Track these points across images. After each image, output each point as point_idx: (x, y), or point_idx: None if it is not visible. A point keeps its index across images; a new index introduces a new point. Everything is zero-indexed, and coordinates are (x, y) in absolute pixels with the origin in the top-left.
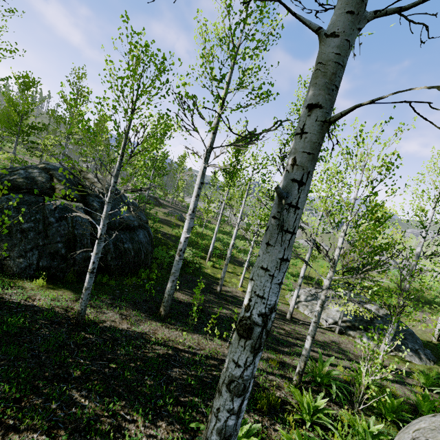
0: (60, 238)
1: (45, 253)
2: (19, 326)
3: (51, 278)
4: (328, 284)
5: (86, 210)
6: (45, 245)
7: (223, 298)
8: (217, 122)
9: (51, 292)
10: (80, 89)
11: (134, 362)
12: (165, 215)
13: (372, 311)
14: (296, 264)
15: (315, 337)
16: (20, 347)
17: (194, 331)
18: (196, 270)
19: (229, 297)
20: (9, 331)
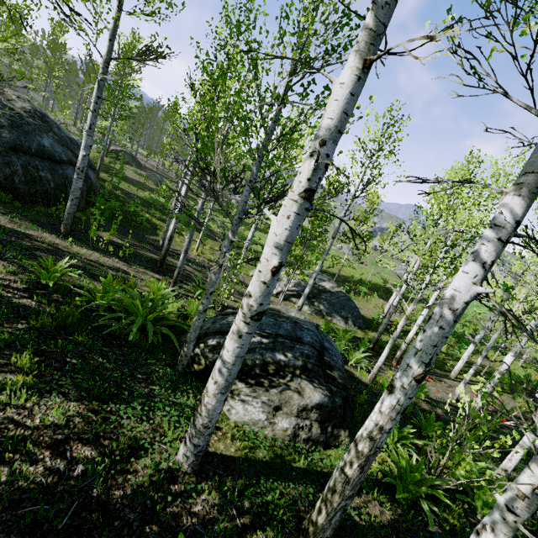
0: None
1: None
2: None
3: None
4: (201, 206)
5: None
6: None
7: None
8: (114, 27)
9: None
10: None
11: (1, 240)
12: (140, 177)
13: (326, 288)
14: None
15: None
16: None
17: (95, 250)
18: (150, 229)
19: (174, 253)
20: None
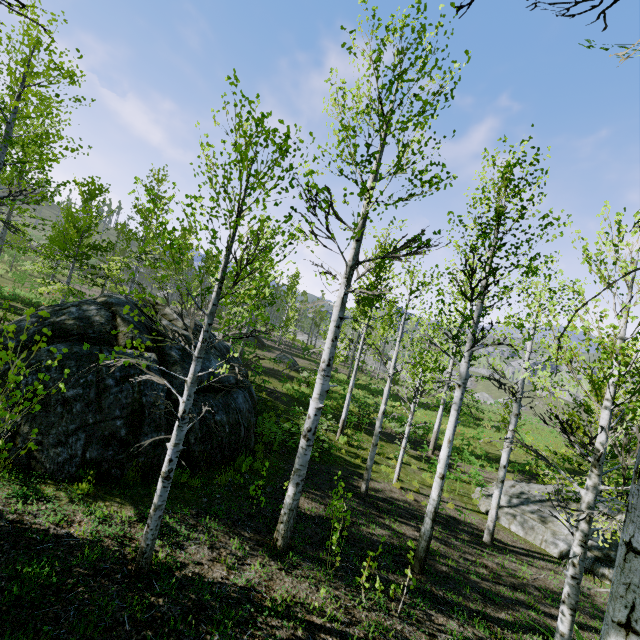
0: (119, 411)
1: (96, 436)
2: (40, 584)
3: (101, 479)
4: (593, 501)
5: (161, 362)
6: (97, 423)
7: (372, 503)
8: (363, 224)
9: (100, 507)
10: (159, 195)
11: None
12: (270, 362)
13: None
14: (480, 437)
15: (543, 582)
16: (35, 634)
17: (336, 578)
18: (324, 452)
19: (382, 501)
20: (21, 596)
